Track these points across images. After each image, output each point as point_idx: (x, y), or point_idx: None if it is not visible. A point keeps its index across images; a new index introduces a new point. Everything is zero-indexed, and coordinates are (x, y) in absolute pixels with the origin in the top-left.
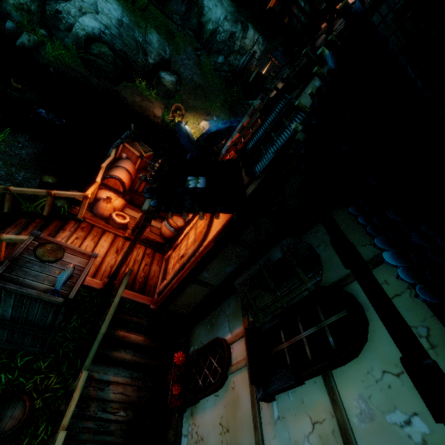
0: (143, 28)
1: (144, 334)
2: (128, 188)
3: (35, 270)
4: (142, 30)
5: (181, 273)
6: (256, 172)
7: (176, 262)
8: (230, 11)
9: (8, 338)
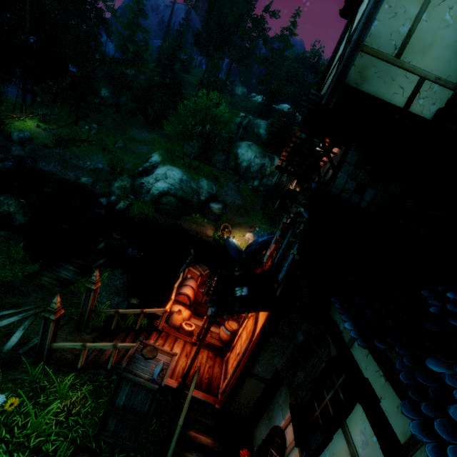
0: (196, 179)
1: (212, 437)
2: (193, 300)
3: (141, 364)
4: (195, 181)
5: (238, 368)
6: (279, 280)
7: (234, 361)
8: (258, 152)
9: (115, 429)
